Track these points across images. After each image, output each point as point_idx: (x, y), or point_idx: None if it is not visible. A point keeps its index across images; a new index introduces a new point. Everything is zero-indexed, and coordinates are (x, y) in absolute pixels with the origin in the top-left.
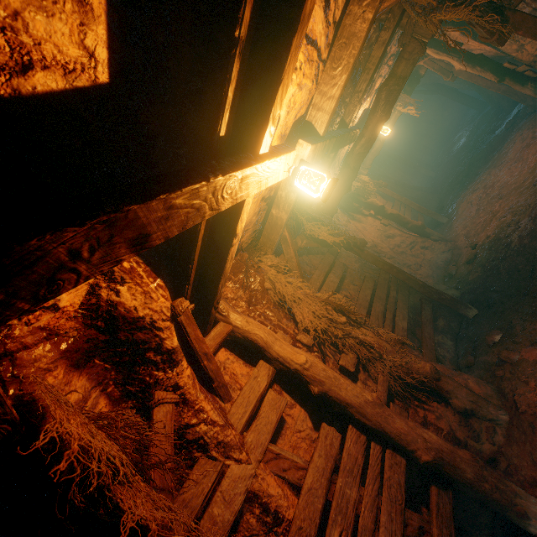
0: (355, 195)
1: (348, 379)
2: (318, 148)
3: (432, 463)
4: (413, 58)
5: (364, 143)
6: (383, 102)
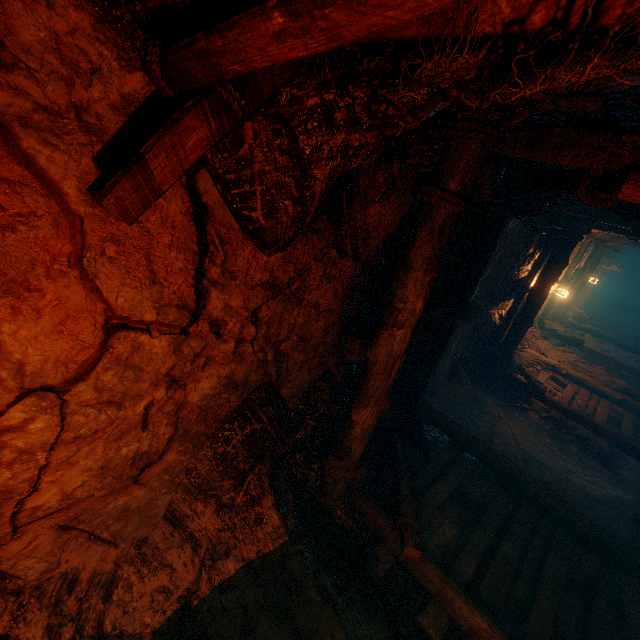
0: (571, 321)
1: (578, 386)
2: (559, 285)
3: (623, 400)
4: (602, 250)
5: (578, 286)
6: (587, 268)
